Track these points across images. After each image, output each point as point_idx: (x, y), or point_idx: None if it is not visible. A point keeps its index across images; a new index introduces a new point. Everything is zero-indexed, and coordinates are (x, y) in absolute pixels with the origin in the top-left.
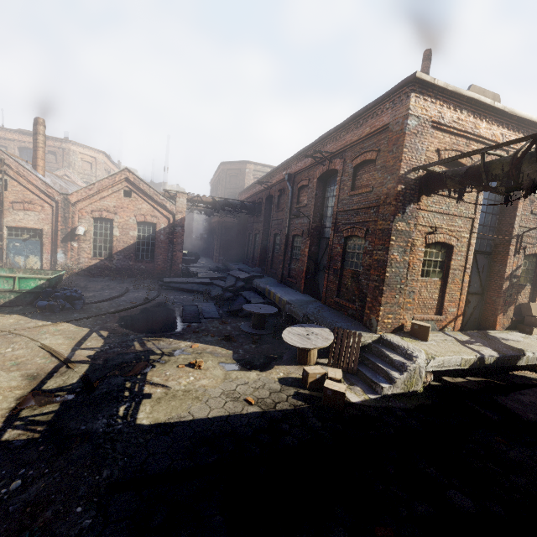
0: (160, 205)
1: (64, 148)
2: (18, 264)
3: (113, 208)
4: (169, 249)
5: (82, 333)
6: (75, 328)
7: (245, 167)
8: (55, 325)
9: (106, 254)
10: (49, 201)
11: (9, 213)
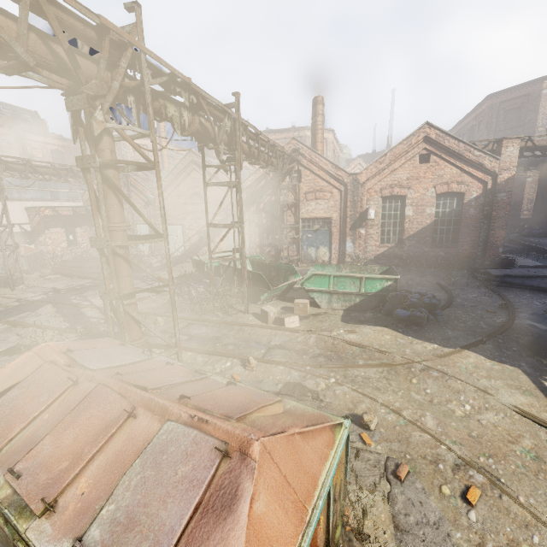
0: (472, 164)
1: (301, 136)
2: (310, 256)
3: (406, 181)
4: (481, 227)
5: (523, 379)
6: (490, 363)
7: (540, 88)
8: (457, 353)
9: (394, 240)
10: (338, 186)
11: (303, 205)
